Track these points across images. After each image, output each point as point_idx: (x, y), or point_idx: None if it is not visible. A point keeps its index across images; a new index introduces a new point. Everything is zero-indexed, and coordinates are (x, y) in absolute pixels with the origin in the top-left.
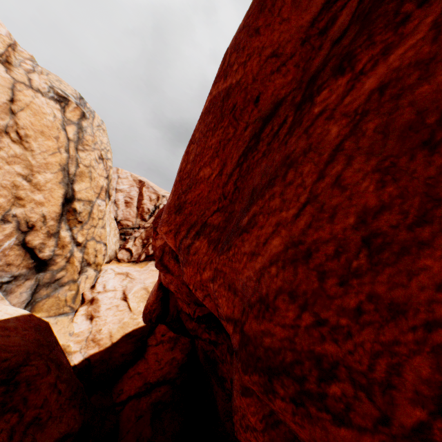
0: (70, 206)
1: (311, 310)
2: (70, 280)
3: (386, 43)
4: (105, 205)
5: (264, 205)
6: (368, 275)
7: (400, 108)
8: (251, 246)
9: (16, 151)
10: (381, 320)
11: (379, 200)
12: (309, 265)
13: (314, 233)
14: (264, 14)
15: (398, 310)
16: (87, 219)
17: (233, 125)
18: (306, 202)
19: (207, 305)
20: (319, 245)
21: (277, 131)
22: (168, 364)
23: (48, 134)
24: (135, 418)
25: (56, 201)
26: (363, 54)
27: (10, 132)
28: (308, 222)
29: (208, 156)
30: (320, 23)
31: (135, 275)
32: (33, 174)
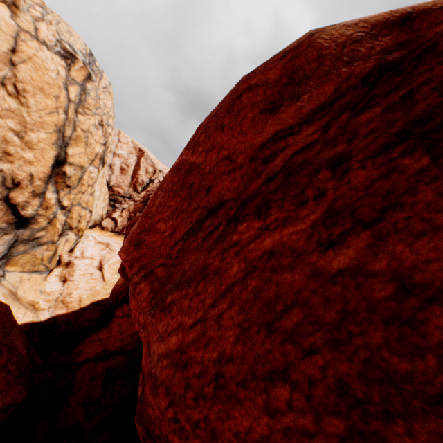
0: (61, 168)
1: (174, 408)
2: (49, 240)
3: (288, 214)
4: (97, 173)
5: (180, 299)
6: (210, 402)
7: (271, 281)
8: (162, 328)
9: (11, 105)
10: (205, 437)
11: (231, 352)
12: (183, 374)
13: (194, 350)
14: (230, 117)
15: (215, 436)
16: (76, 185)
17: (188, 200)
18: (200, 319)
19: (141, 337)
20: (193, 362)
21: (212, 231)
22: (129, 337)
23: (48, 92)
24: (89, 379)
25: (46, 162)
26: (275, 210)
27: (7, 84)
28: (194, 338)
29: (166, 213)
30: (267, 151)
31: (114, 247)
32: (26, 131)
